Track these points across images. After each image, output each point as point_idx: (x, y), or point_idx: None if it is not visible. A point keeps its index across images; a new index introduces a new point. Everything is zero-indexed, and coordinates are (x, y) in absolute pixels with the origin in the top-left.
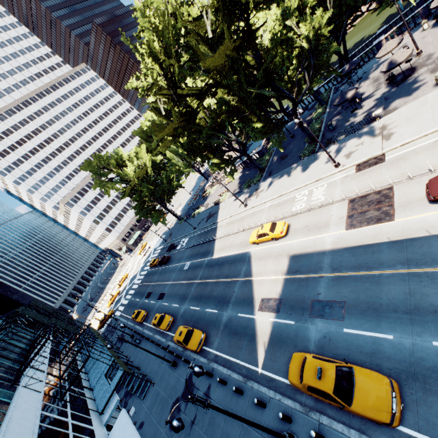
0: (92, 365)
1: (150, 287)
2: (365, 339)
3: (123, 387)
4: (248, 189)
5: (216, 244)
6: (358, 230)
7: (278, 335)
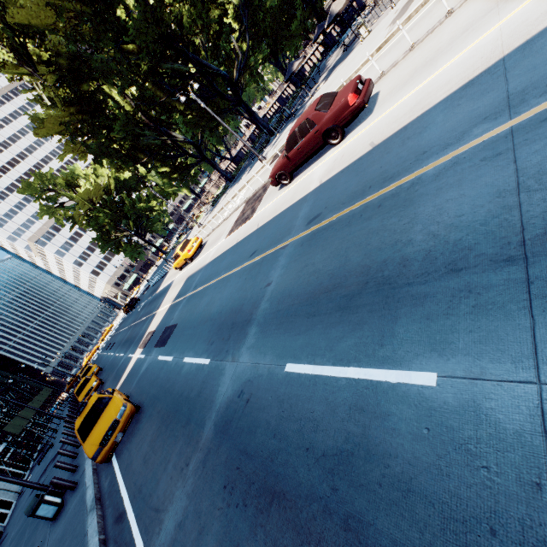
0: None
1: (114, 337)
2: (160, 365)
3: (5, 451)
4: (213, 206)
5: (166, 277)
6: (230, 236)
7: (130, 373)
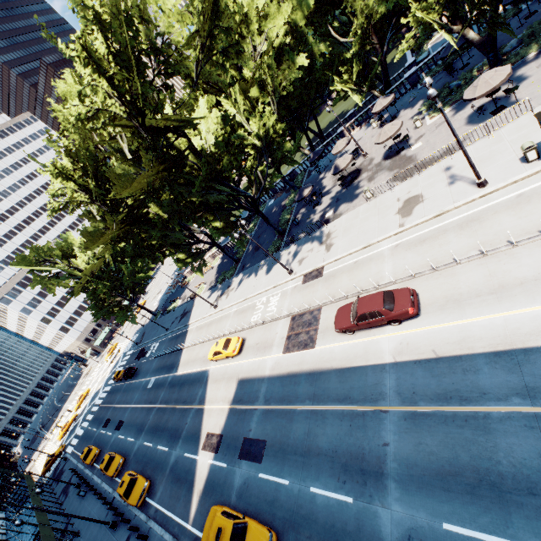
0: (15, 538)
1: (111, 411)
2: (271, 485)
3: None
4: (222, 285)
5: (183, 355)
6: (290, 356)
7: (212, 481)
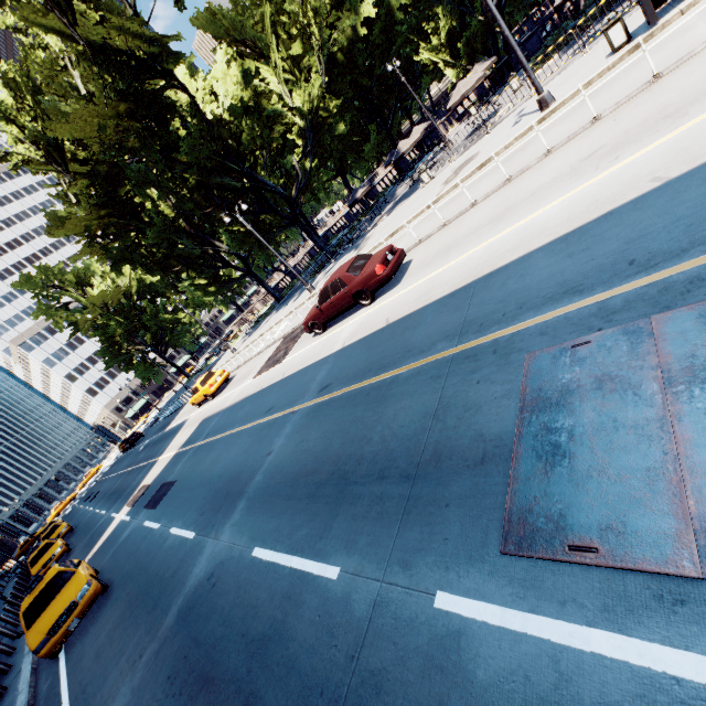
0: None
1: (99, 484)
2: (144, 534)
3: None
4: (254, 328)
5: (181, 410)
6: (257, 378)
7: (108, 539)
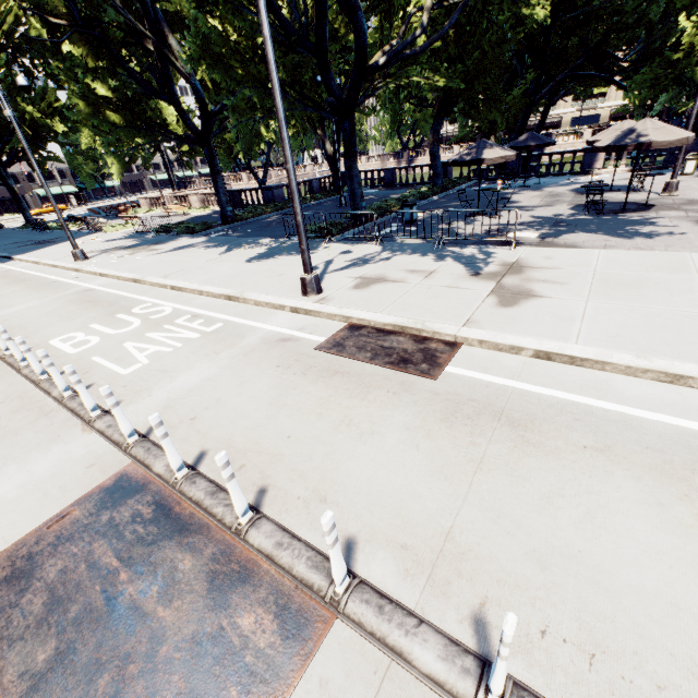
0: None
1: None
2: None
3: None
4: (154, 235)
5: None
6: None
7: None
